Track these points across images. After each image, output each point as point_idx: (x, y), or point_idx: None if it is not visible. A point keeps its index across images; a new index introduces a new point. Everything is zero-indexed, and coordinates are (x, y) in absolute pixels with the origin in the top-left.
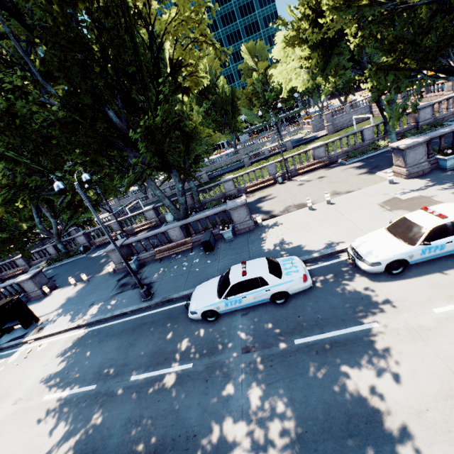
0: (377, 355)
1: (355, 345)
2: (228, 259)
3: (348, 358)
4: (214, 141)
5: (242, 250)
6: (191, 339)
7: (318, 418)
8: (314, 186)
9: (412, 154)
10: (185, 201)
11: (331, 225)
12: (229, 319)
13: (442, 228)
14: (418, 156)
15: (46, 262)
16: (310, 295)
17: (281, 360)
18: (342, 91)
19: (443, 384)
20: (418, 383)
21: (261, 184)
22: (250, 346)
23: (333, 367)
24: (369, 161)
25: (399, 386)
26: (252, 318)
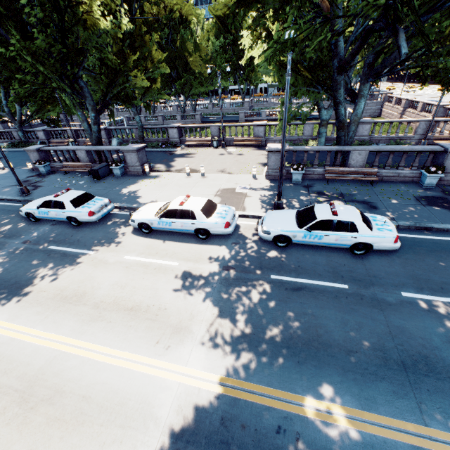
0: (68, 265)
1: (68, 258)
2: (96, 189)
3: (56, 262)
4: (137, 84)
5: (111, 186)
6: (12, 227)
7: (4, 279)
8: (223, 160)
9: (274, 158)
10: (98, 131)
11: (176, 191)
12: (43, 224)
13: (175, 211)
14: (278, 162)
15: (8, 144)
16: (95, 227)
17: (31, 252)
18: None
19: (68, 285)
20: (61, 281)
21: (200, 142)
22: (30, 241)
23: (44, 263)
24: None
25: (52, 280)
26: (53, 228)
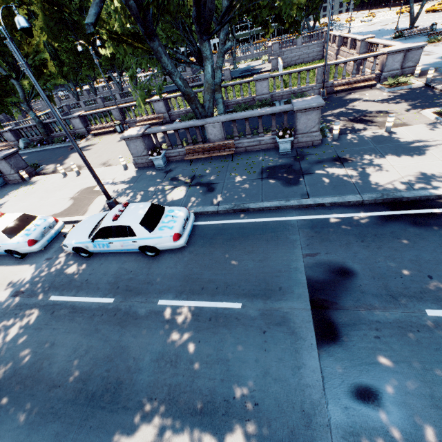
0: None
1: None
2: None
3: None
4: None
5: None
6: None
7: None
8: (116, 148)
9: (133, 145)
10: None
11: (38, 199)
12: None
13: None
14: (139, 148)
15: None
16: None
17: None
18: (311, 13)
19: None
20: None
21: (105, 129)
22: None
23: None
24: (179, 131)
25: None
26: None
